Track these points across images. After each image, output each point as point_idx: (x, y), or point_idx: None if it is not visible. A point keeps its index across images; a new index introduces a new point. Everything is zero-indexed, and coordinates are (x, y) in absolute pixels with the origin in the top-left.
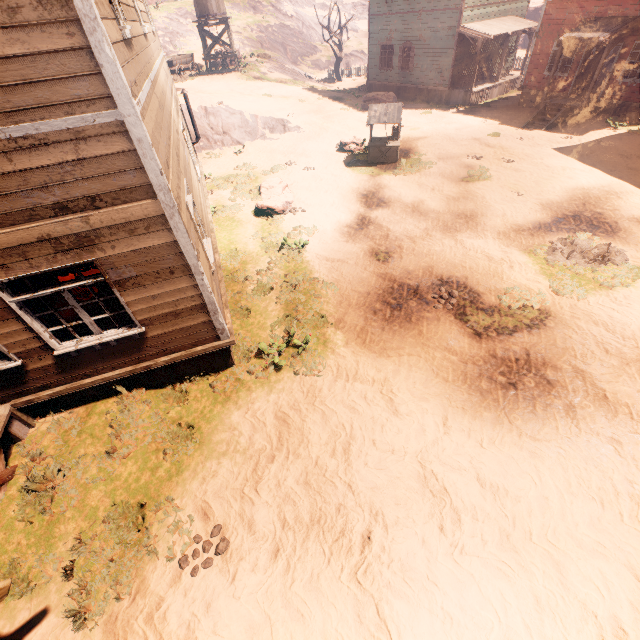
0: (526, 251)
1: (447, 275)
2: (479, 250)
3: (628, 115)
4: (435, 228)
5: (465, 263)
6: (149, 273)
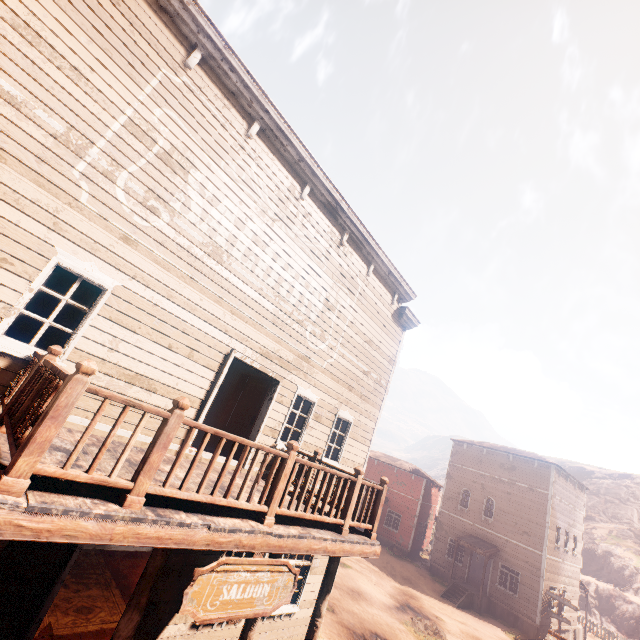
0: (401, 622)
1: (373, 630)
2: (378, 616)
3: (393, 548)
4: (345, 595)
5: (377, 624)
6: (321, 567)
